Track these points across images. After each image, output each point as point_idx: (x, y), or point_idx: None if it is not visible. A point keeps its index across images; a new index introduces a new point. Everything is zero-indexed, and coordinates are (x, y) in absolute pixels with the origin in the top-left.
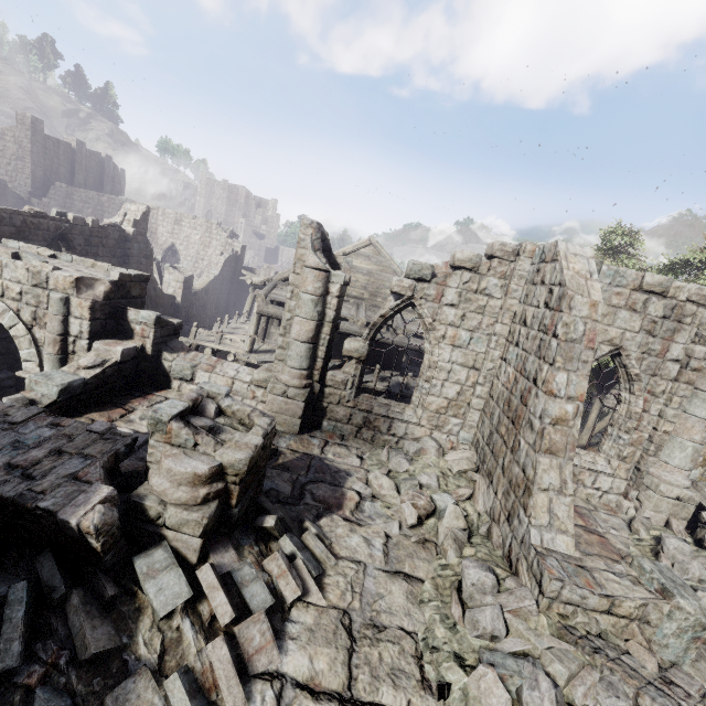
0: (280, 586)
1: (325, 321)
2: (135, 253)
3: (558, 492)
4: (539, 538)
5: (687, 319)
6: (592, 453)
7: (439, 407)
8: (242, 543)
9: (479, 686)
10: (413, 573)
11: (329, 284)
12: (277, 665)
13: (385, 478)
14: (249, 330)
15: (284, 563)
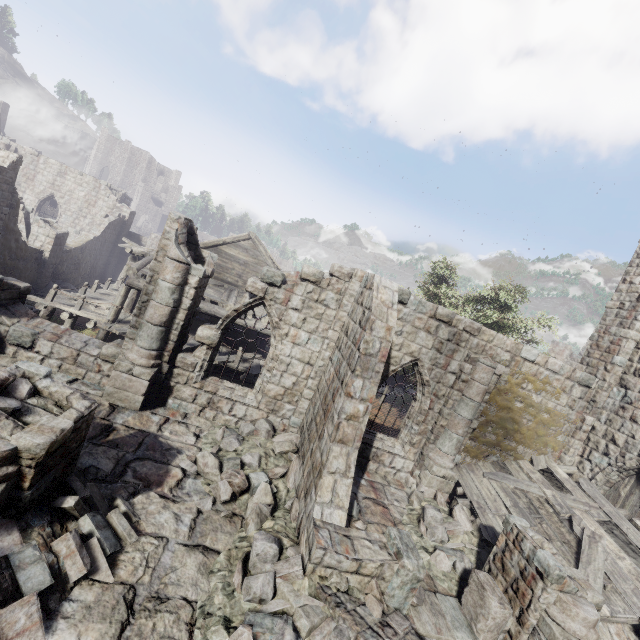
0: (66, 566)
1: (181, 308)
2: None
3: (343, 475)
4: (321, 513)
5: (463, 343)
6: (393, 439)
7: (277, 394)
8: (32, 524)
9: None
10: (212, 545)
11: (188, 275)
12: None
13: (212, 457)
14: (116, 300)
15: (74, 543)
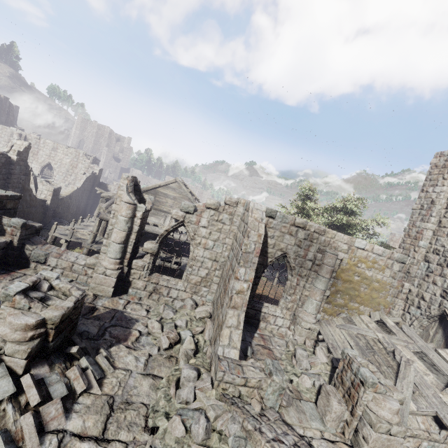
0: (74, 385)
1: (133, 232)
2: (16, 172)
3: (236, 328)
4: (222, 352)
5: (315, 240)
6: (275, 306)
7: (196, 281)
8: (54, 362)
9: (172, 426)
10: (158, 374)
11: (136, 211)
12: (63, 426)
13: (156, 322)
14: (93, 229)
15: (78, 372)
